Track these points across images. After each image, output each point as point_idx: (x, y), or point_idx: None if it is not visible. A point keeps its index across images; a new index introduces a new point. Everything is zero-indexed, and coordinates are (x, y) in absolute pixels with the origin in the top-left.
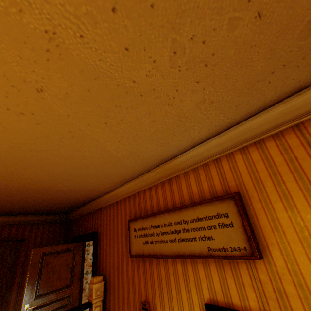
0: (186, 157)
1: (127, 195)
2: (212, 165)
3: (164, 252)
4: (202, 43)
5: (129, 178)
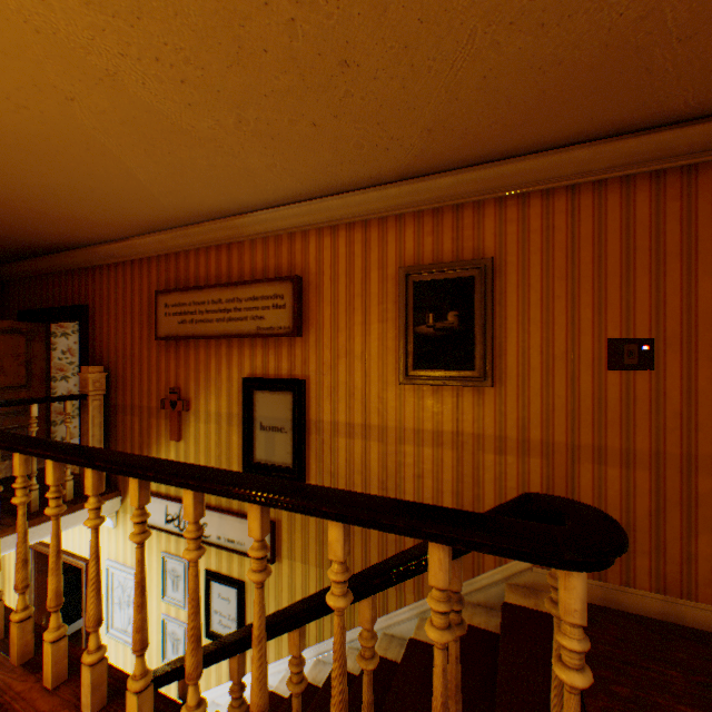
0: (257, 220)
1: (155, 254)
2: (285, 240)
3: (207, 333)
4: (267, 125)
5: (163, 226)
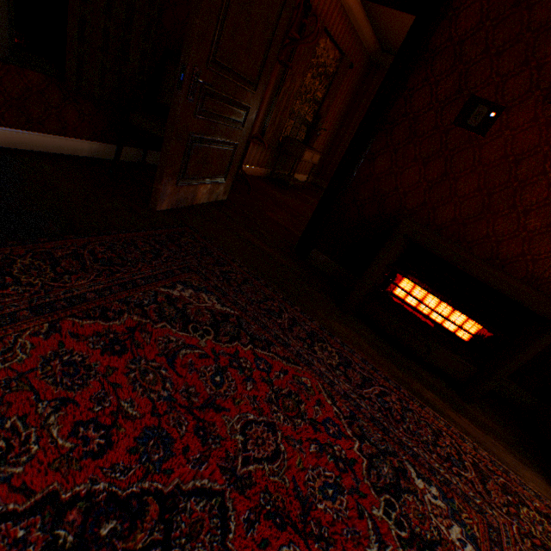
0: None
1: None
2: None
3: None
4: None
5: None
